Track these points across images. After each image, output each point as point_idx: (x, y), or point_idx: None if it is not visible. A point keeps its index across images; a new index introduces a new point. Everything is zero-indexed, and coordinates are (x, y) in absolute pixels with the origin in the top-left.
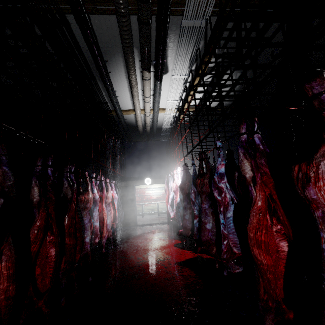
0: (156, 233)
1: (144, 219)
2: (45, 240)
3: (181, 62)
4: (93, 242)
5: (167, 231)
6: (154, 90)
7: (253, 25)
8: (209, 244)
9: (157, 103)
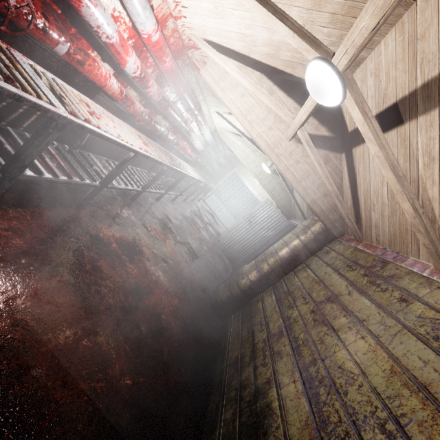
0: None
1: (185, 231)
2: None
3: None
4: None
5: None
6: None
7: None
8: None
9: None
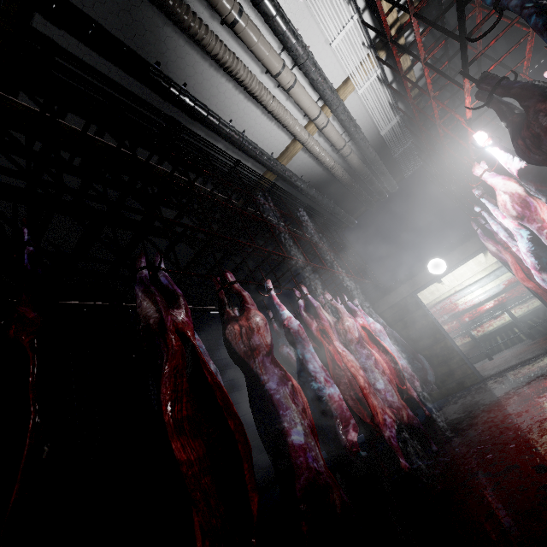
0: None
1: (498, 361)
2: None
3: None
4: (344, 446)
5: None
6: (277, 37)
7: None
8: None
9: (314, 70)
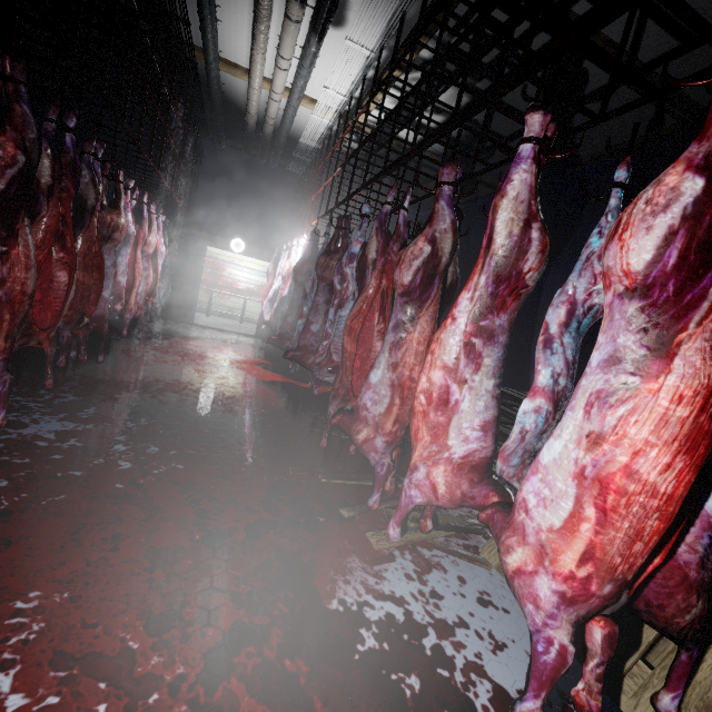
0: (228, 343)
1: (211, 320)
2: (48, 256)
3: (369, 20)
4: (109, 309)
5: (250, 347)
6: (304, 50)
7: (449, 52)
8: (306, 350)
9: (302, 83)
